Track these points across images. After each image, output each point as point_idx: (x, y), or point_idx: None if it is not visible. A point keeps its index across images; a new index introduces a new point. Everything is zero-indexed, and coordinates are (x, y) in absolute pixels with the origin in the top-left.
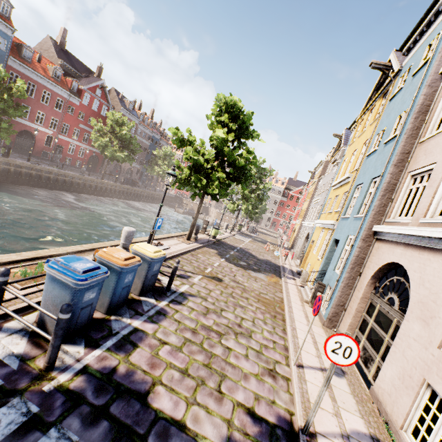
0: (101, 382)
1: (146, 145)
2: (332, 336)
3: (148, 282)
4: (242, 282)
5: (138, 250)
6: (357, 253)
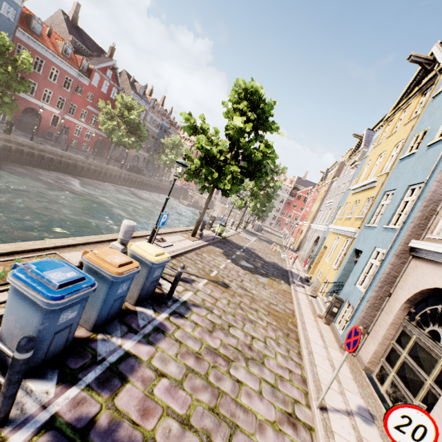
0: None
1: (154, 132)
2: (398, 407)
3: (147, 290)
4: (250, 289)
5: (137, 251)
6: (388, 270)
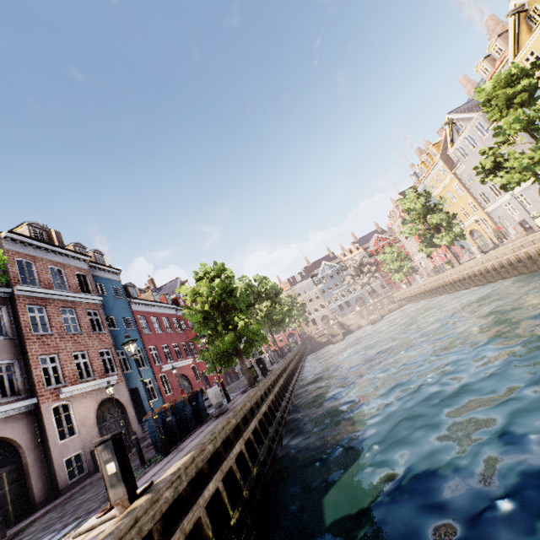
0: None
1: None
2: None
3: None
4: None
5: None
6: None
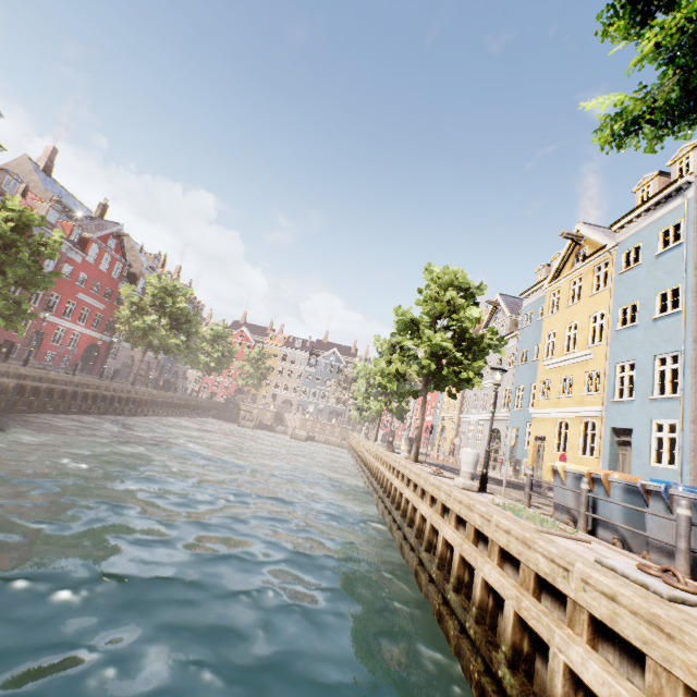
0: None
1: None
2: None
3: None
4: None
5: (581, 470)
6: (692, 437)
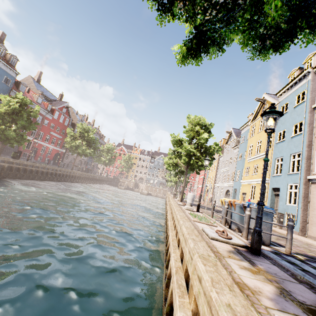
0: (307, 257)
1: None
2: None
3: None
4: None
5: None
6: (303, 191)
